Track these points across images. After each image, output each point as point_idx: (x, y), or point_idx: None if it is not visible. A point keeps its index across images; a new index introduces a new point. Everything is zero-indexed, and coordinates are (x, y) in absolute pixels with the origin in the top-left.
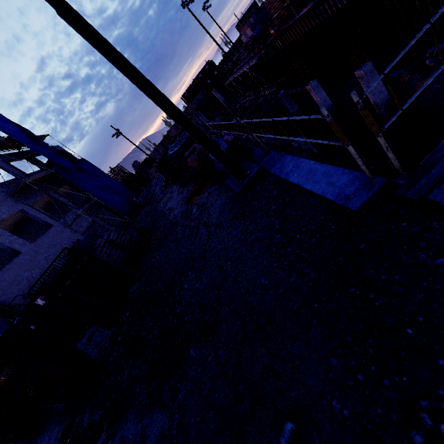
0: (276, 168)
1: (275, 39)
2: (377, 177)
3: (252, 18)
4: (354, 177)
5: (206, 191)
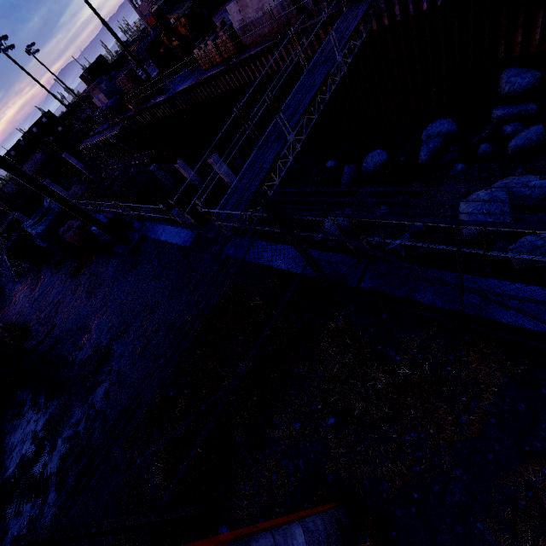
0: (152, 233)
1: (136, 114)
2: (195, 231)
3: (104, 84)
4: (189, 232)
5: (94, 261)
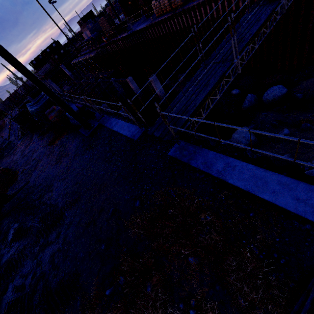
0: (107, 124)
1: (107, 45)
2: (143, 128)
3: (90, 25)
4: (137, 128)
5: (65, 137)
